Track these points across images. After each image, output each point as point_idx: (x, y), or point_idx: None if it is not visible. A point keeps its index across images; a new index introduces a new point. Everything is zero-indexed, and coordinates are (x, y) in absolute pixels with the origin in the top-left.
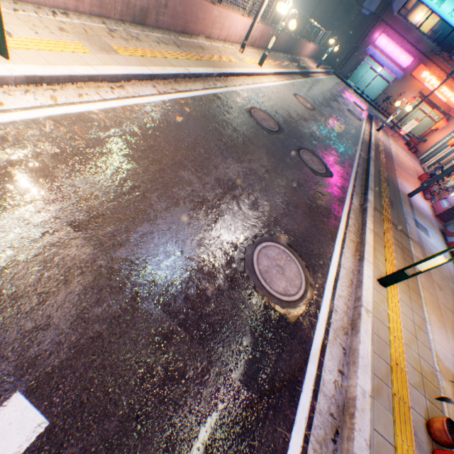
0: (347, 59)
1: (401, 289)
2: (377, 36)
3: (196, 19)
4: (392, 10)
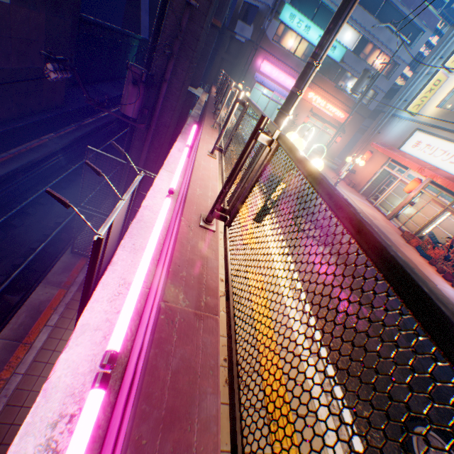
0: None
1: None
2: (260, 63)
3: None
4: (268, 37)
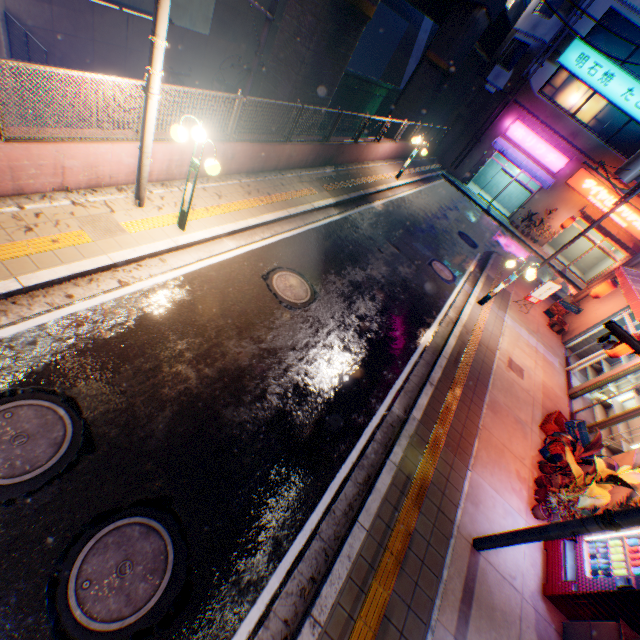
0: (464, 155)
1: None
2: (508, 124)
3: None
4: (531, 88)
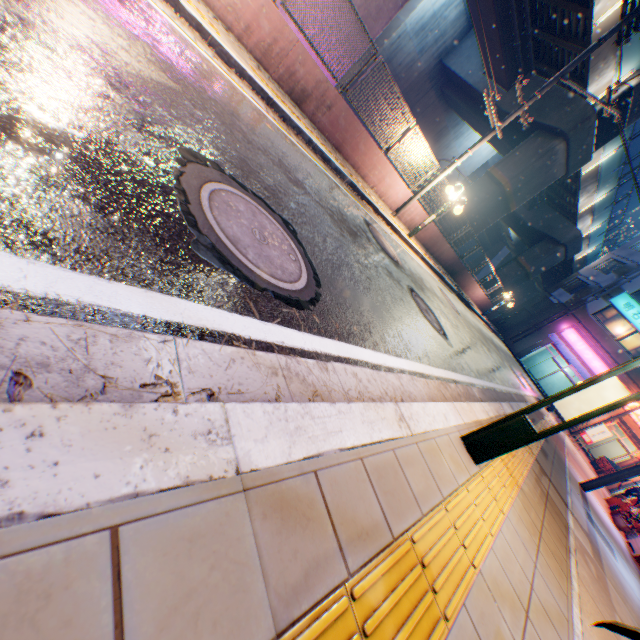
0: (523, 334)
1: (521, 517)
2: (564, 327)
3: (356, 147)
4: (586, 310)
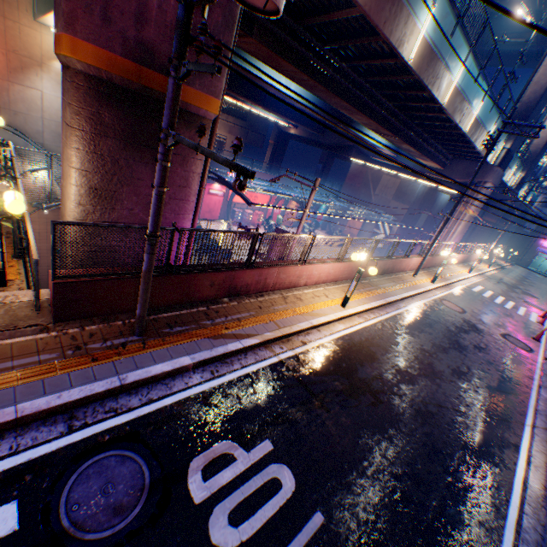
0: (522, 255)
1: None
2: (541, 242)
3: (469, 258)
4: (546, 229)
